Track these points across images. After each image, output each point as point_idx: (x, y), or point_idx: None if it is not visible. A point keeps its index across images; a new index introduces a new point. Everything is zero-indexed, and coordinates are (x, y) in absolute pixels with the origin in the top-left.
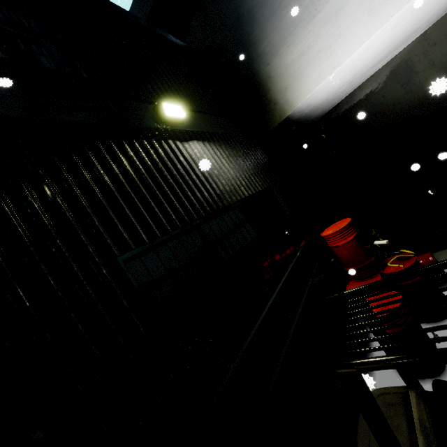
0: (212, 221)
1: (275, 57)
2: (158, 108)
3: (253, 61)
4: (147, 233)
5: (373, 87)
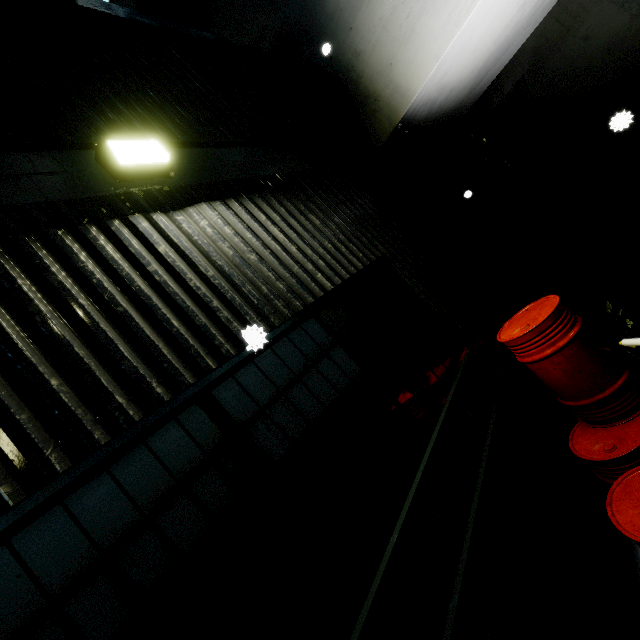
0: (247, 367)
1: (360, 12)
2: (102, 154)
3: (324, 32)
4: (15, 478)
5: (562, 26)
